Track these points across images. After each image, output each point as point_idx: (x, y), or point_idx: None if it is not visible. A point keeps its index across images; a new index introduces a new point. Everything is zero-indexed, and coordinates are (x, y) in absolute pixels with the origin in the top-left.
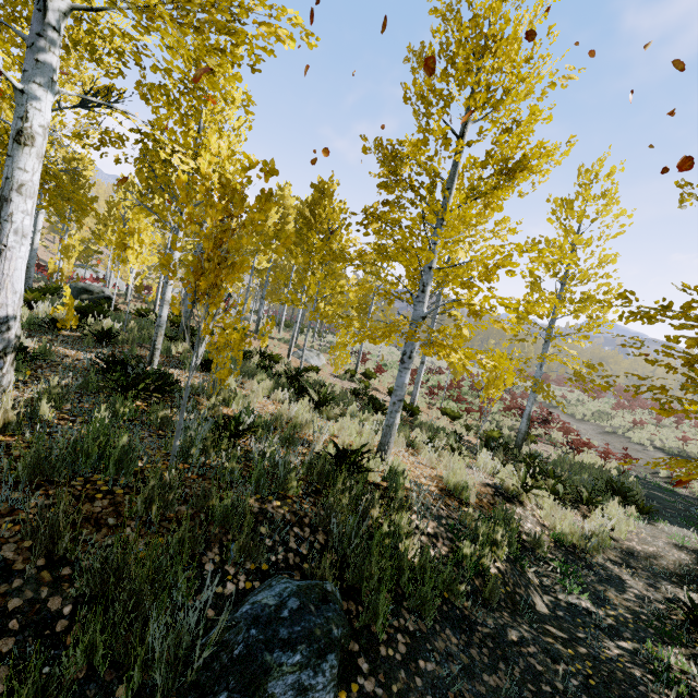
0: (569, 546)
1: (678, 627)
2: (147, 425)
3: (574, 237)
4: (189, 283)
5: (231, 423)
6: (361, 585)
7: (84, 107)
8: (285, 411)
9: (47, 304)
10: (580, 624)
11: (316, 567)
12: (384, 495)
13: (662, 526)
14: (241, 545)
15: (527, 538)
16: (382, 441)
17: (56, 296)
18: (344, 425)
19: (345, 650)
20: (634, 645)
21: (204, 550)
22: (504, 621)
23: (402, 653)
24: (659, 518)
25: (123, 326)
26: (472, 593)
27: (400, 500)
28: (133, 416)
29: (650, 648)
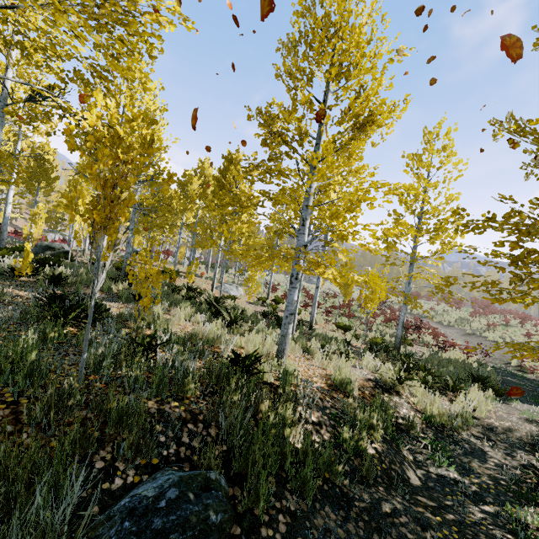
0: (439, 426)
1: (533, 489)
2: (74, 346)
3: (424, 182)
4: (89, 218)
5: (144, 339)
6: (247, 471)
7: (33, 101)
8: (200, 330)
9: (11, 258)
10: (449, 493)
11: (203, 458)
12: (275, 392)
13: (515, 404)
14: (132, 443)
15: (402, 421)
16: (279, 348)
17: (22, 252)
18: (249, 338)
19: (226, 534)
20: (495, 508)
21: (97, 449)
22: (379, 495)
23: (282, 533)
24: (512, 398)
25: (76, 272)
26: (351, 472)
27: (287, 394)
28: (63, 339)
29: (509, 510)
